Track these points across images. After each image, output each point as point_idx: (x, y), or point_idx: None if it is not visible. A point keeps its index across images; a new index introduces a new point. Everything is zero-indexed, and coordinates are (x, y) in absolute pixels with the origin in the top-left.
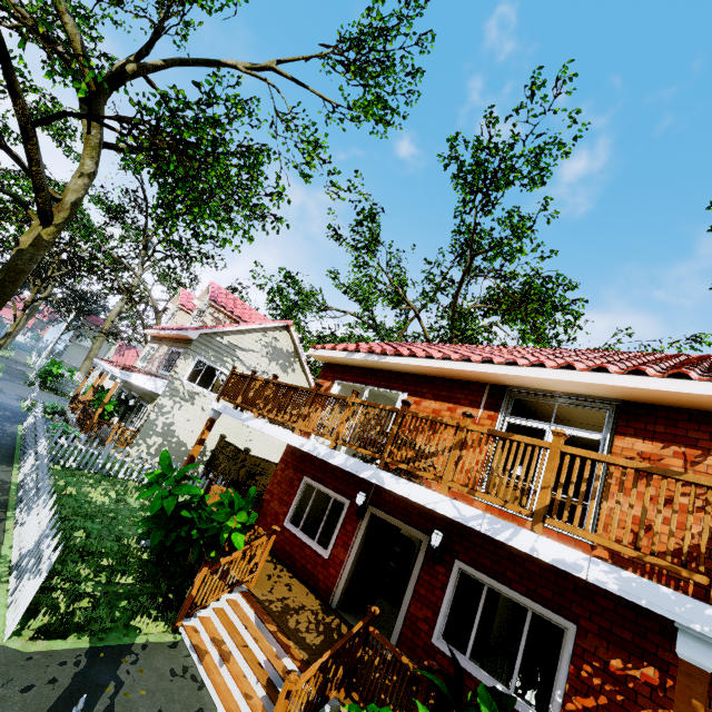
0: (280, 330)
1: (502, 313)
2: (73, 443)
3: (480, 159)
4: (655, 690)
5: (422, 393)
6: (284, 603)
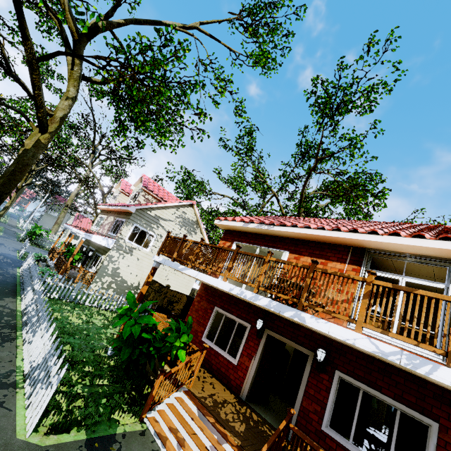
0: (188, 207)
1: (333, 197)
2: (56, 282)
3: (330, 94)
4: None
5: (300, 251)
6: (213, 399)
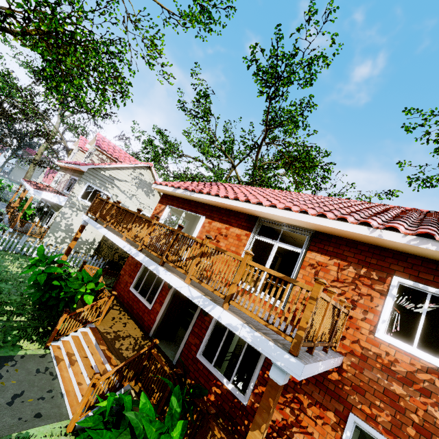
0: (145, 169)
1: (285, 167)
2: None
3: (271, 63)
4: (297, 384)
5: (213, 217)
6: (117, 334)
